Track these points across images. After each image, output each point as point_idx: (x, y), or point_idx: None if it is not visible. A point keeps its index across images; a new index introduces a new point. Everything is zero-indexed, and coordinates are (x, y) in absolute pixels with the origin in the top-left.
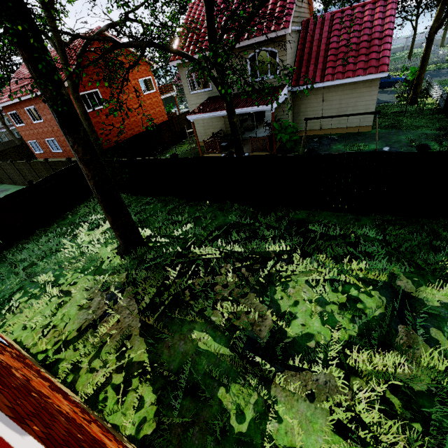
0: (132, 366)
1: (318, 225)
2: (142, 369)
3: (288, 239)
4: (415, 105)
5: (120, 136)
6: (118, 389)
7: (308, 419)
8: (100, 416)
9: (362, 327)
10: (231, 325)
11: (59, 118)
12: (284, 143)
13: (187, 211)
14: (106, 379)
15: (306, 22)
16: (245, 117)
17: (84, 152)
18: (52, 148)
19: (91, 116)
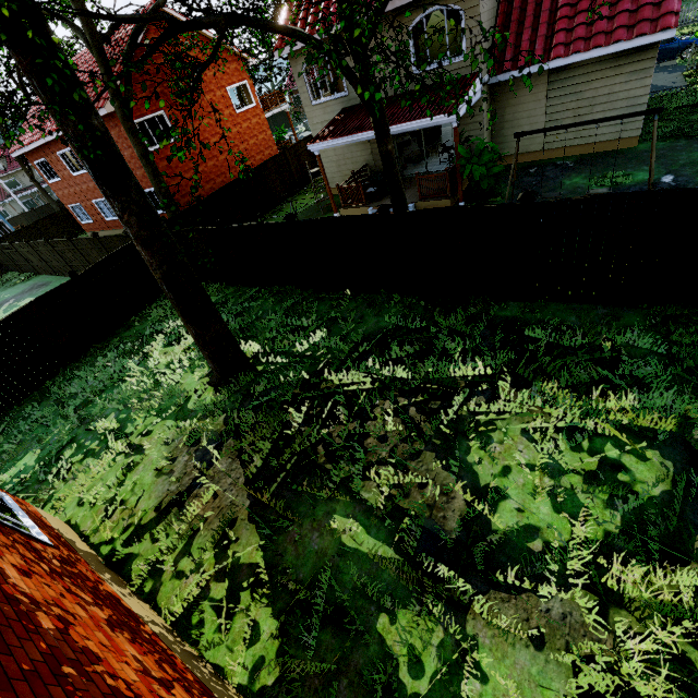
0: (240, 571)
1: (541, 329)
2: (255, 576)
3: (487, 354)
4: None
5: (204, 187)
6: (220, 608)
7: (533, 680)
8: (194, 651)
9: (628, 516)
10: (395, 508)
11: (94, 170)
12: (477, 182)
13: (315, 309)
14: (201, 591)
15: None
16: (406, 138)
17: (140, 224)
18: (104, 215)
19: (156, 158)
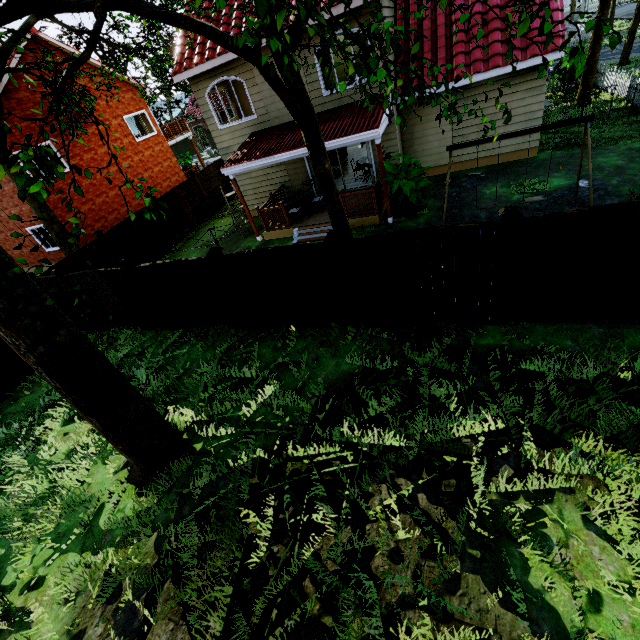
0: None
1: (538, 359)
2: None
3: (487, 399)
4: (588, 106)
5: (106, 218)
6: None
7: None
8: None
9: None
10: None
11: None
12: (403, 196)
13: (257, 353)
14: None
15: None
16: None
17: None
18: None
19: None
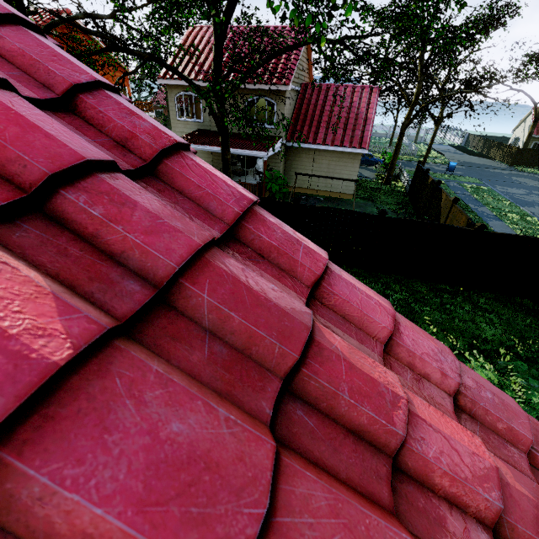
0: None
1: None
2: None
3: None
4: (389, 185)
5: None
6: None
7: None
8: None
9: None
10: None
11: None
12: (273, 194)
13: None
14: None
15: (305, 85)
16: (235, 160)
17: None
18: None
19: None
